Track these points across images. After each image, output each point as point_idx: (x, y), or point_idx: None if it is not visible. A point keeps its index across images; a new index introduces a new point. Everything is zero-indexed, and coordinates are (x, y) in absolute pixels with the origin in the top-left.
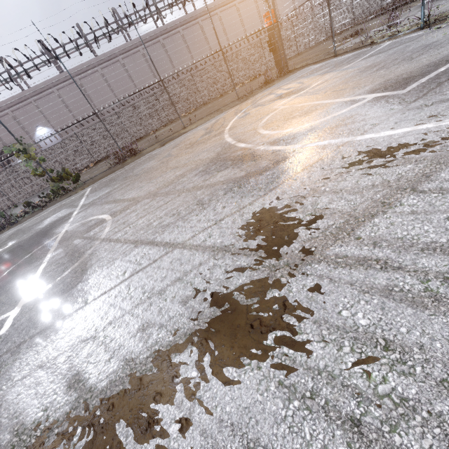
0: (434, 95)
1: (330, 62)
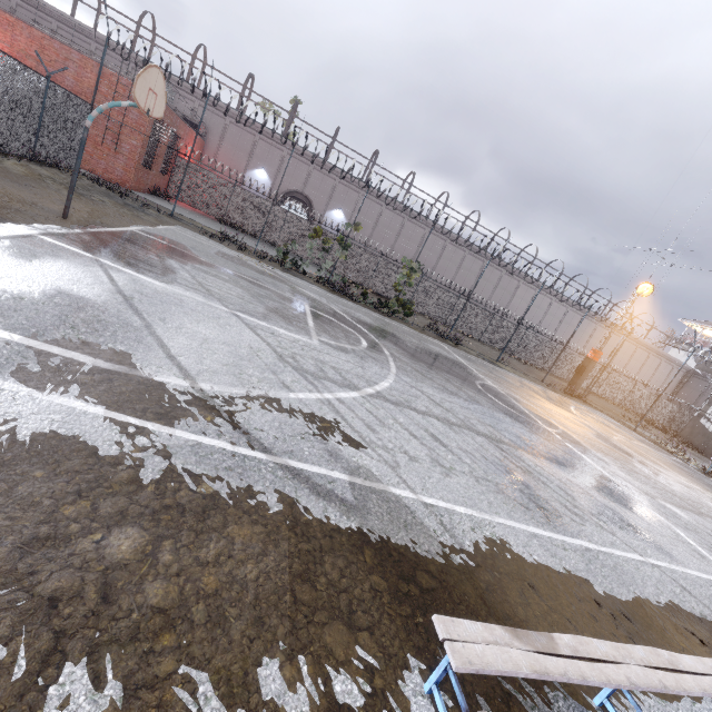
0: None
1: (634, 432)
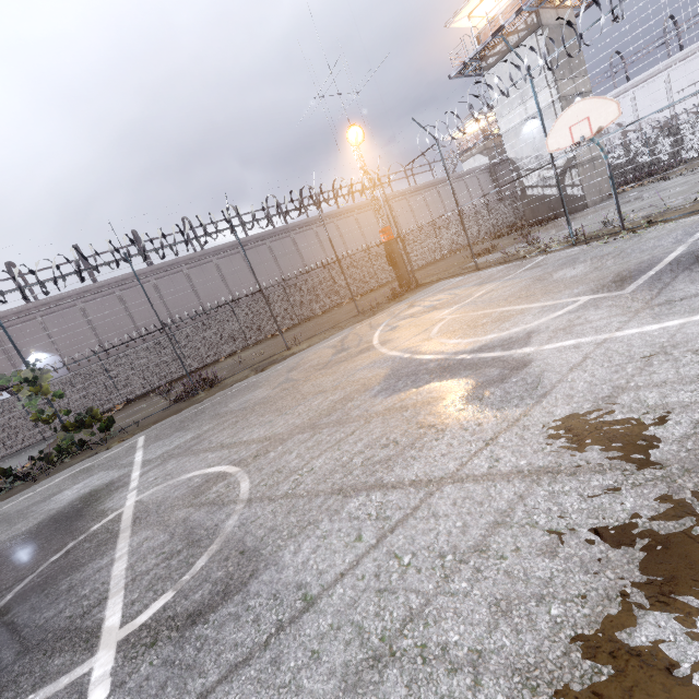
0: (673, 292)
1: (476, 274)
